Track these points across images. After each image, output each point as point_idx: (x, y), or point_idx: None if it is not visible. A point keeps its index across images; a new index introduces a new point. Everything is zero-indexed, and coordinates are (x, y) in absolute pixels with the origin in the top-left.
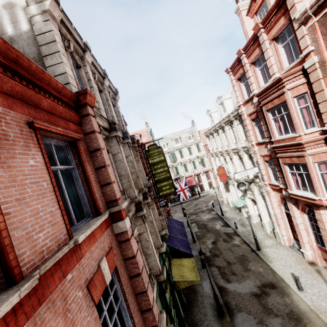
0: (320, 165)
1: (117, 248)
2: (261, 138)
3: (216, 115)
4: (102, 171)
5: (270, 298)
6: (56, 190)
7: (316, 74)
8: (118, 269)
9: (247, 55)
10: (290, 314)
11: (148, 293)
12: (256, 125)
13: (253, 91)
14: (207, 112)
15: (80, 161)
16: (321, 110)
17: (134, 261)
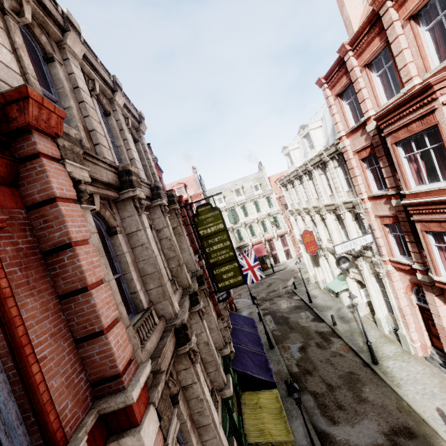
0: None
1: None
2: (377, 189)
3: (298, 154)
4: (79, 304)
5: None
6: None
7: None
8: None
9: (356, 52)
10: None
11: None
12: (368, 168)
13: (366, 112)
14: (283, 150)
15: None
16: None
17: None
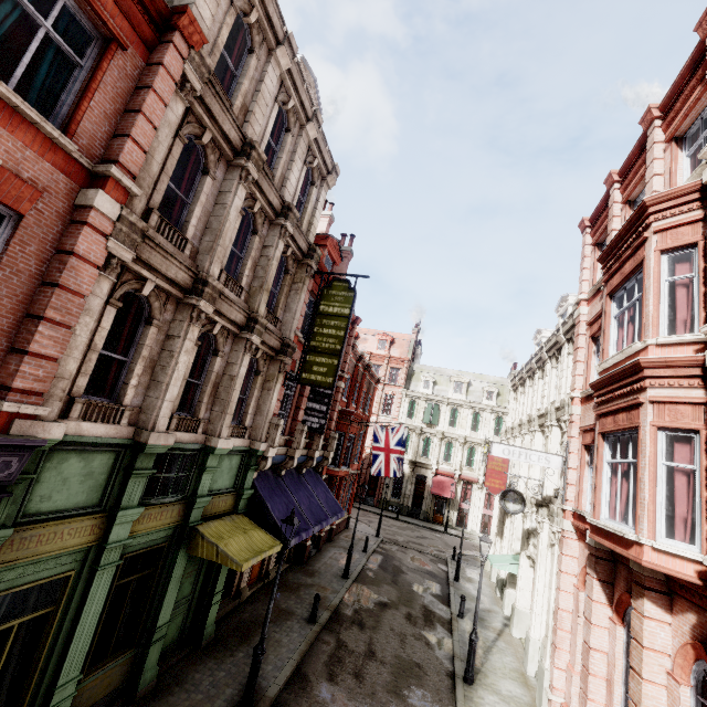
0: (677, 445)
1: (58, 220)
2: None
3: None
4: (130, 117)
5: None
6: None
7: None
8: (23, 229)
9: (622, 185)
10: None
11: (43, 325)
12: (597, 353)
13: None
14: (535, 336)
15: (98, 64)
16: None
17: (65, 259)
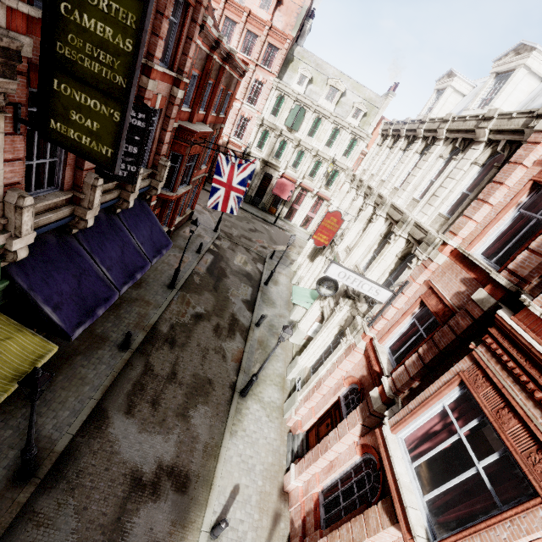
0: None
1: None
2: (483, 251)
3: (451, 105)
4: None
5: (150, 508)
6: None
7: None
8: None
9: None
10: None
11: None
12: (522, 208)
13: None
14: (443, 77)
15: None
16: None
17: None
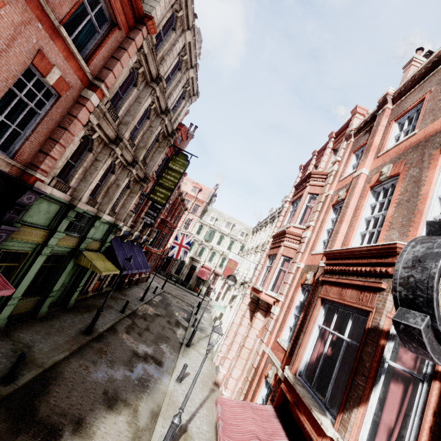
0: (286, 262)
1: (72, 100)
2: None
3: None
4: (114, 61)
5: (144, 363)
6: (78, 4)
7: (329, 179)
8: (59, 102)
9: (317, 158)
10: (144, 380)
11: (57, 145)
12: None
13: None
14: (271, 210)
15: (107, 35)
16: (314, 209)
17: (72, 119)
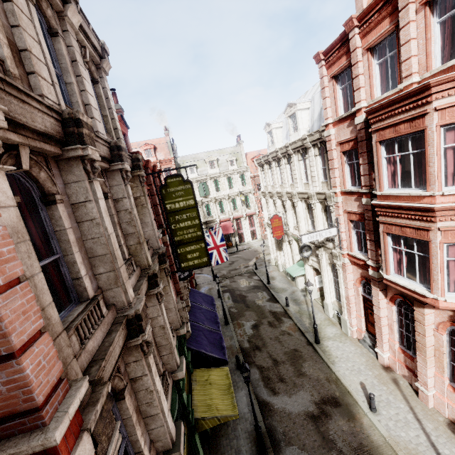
0: (449, 247)
1: None
2: (351, 184)
3: (280, 134)
4: None
5: (332, 423)
6: None
7: None
8: None
9: (362, 31)
10: (360, 450)
11: None
12: (347, 162)
13: (358, 102)
14: (265, 127)
15: None
16: None
17: None
